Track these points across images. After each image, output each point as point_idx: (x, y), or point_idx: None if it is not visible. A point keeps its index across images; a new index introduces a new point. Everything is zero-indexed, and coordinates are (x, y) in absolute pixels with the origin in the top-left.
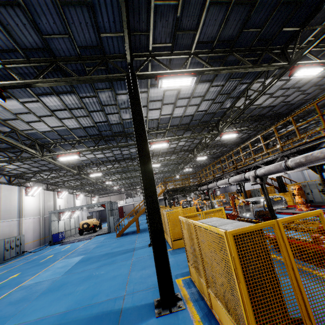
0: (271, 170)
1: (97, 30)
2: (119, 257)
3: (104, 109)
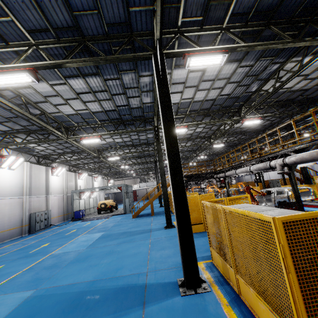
0: (305, 159)
1: (126, 4)
2: (137, 236)
3: (126, 92)
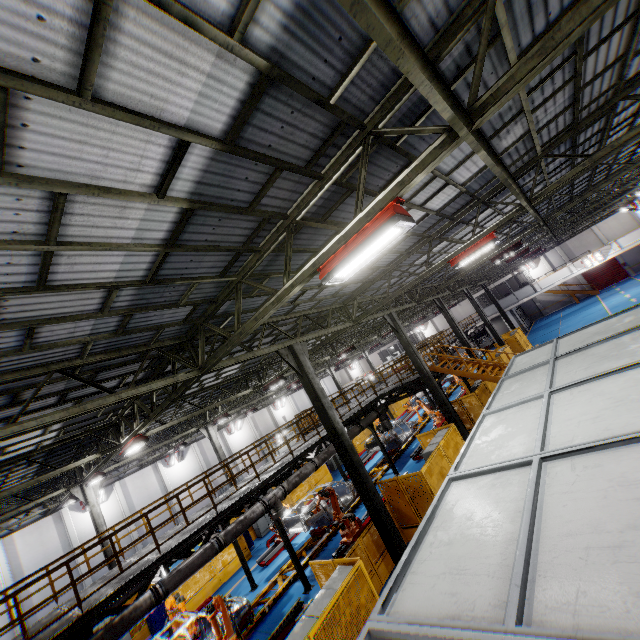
0: None
1: None
2: None
3: None
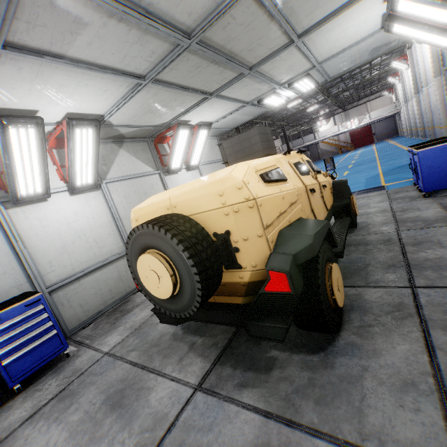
0: None
1: None
2: None
3: None
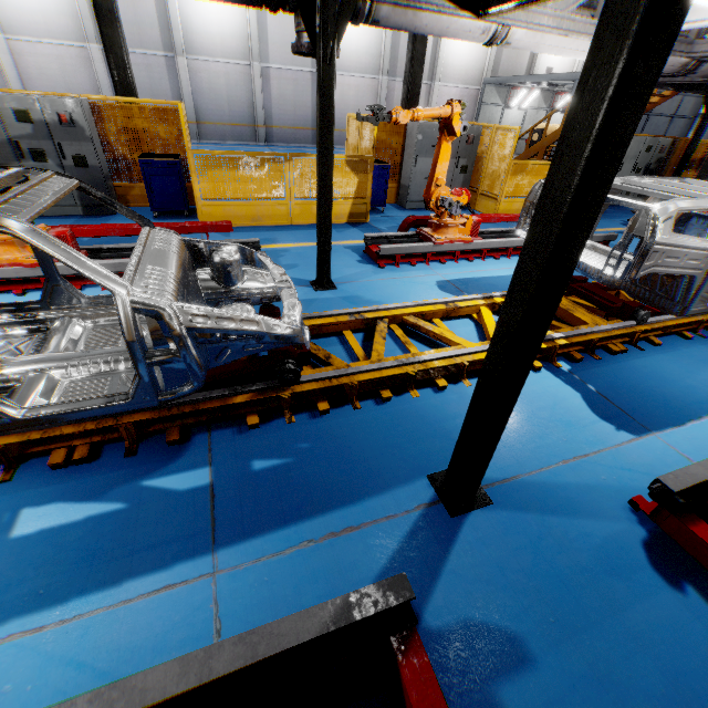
0: None
1: None
2: None
3: None
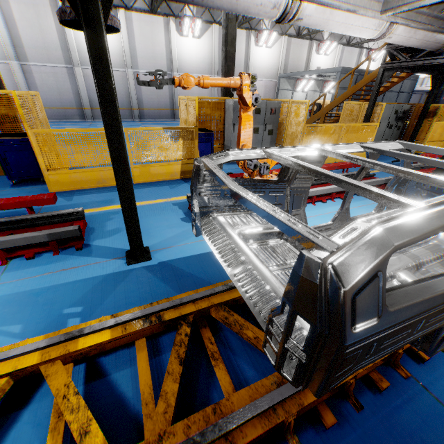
0: None
1: None
2: None
3: None
